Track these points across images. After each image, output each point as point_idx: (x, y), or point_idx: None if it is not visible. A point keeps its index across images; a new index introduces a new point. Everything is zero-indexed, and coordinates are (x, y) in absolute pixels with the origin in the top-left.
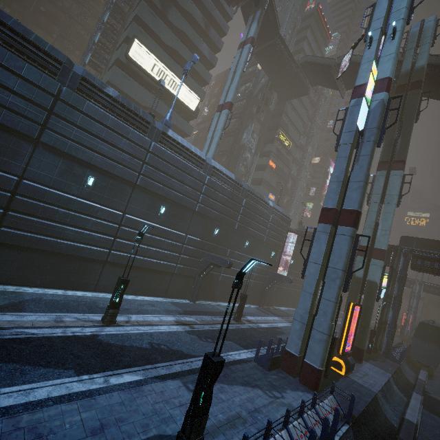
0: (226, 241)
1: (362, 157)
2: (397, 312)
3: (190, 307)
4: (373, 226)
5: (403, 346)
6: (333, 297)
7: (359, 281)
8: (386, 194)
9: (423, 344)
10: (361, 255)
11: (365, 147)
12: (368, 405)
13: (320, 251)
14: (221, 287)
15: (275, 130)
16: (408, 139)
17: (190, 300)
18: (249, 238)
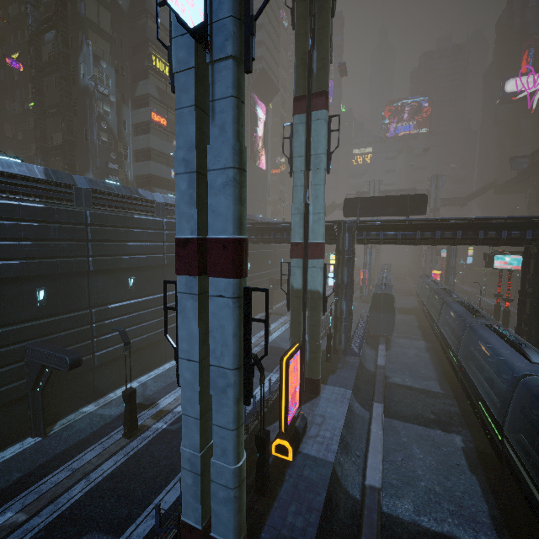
0: (80, 299)
1: (220, 102)
2: (350, 300)
3: (23, 465)
4: (303, 210)
5: (362, 324)
6: (229, 422)
7: (299, 294)
8: (311, 155)
9: (379, 316)
10: (295, 257)
11: (220, 75)
12: (322, 513)
13: (191, 334)
14: (107, 370)
15: (143, 53)
16: (326, 51)
17: (36, 436)
18: (132, 271)
